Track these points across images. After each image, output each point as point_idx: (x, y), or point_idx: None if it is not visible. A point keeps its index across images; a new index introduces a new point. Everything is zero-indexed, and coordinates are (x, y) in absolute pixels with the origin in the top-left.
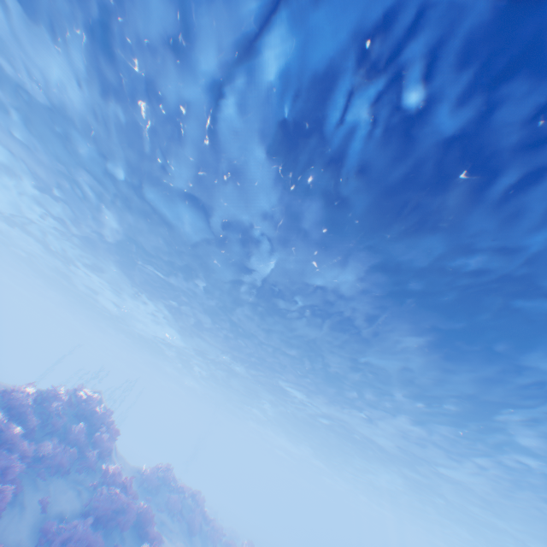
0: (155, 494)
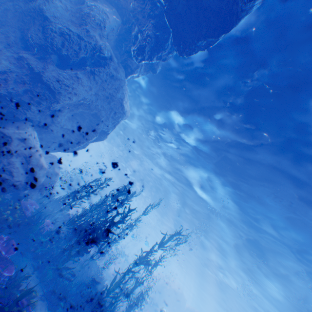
0: None
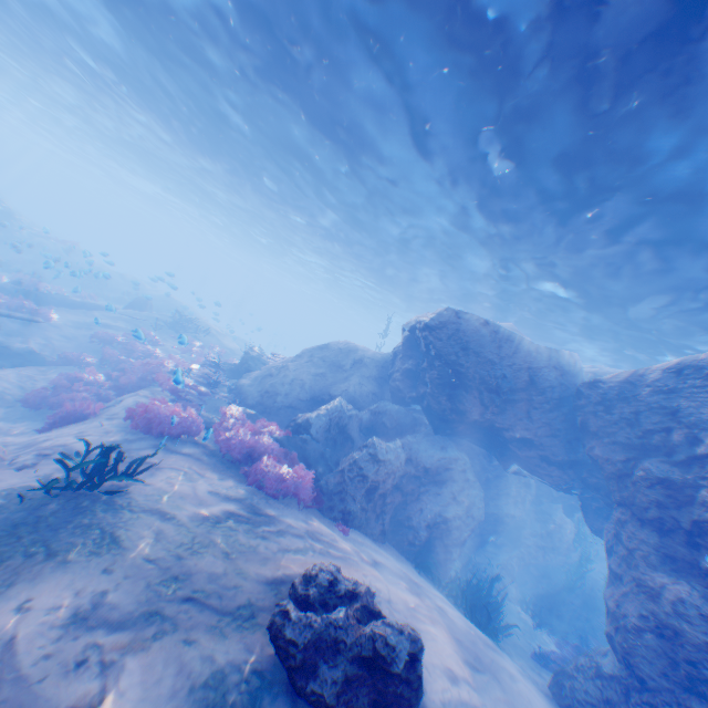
0: None
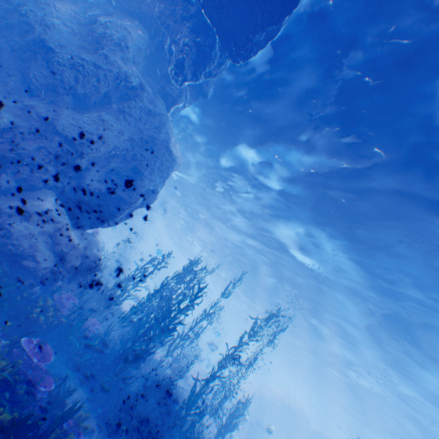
0: None
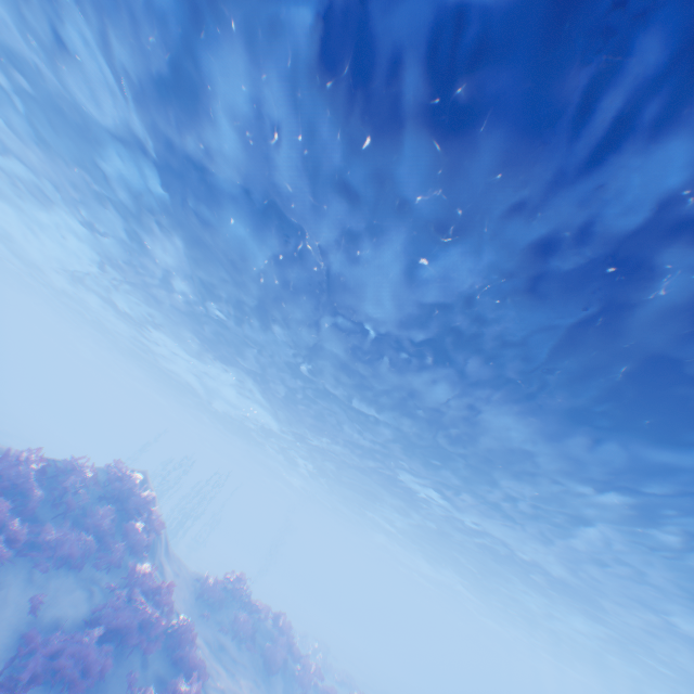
0: (218, 611)
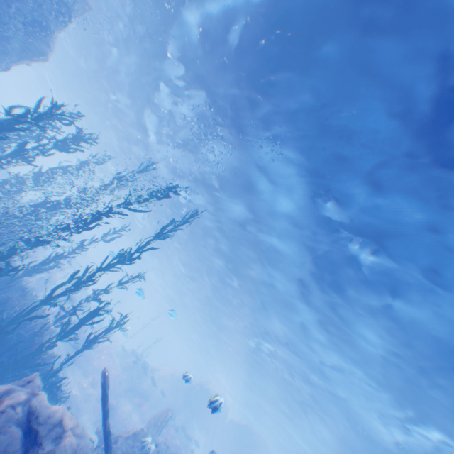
0: None
